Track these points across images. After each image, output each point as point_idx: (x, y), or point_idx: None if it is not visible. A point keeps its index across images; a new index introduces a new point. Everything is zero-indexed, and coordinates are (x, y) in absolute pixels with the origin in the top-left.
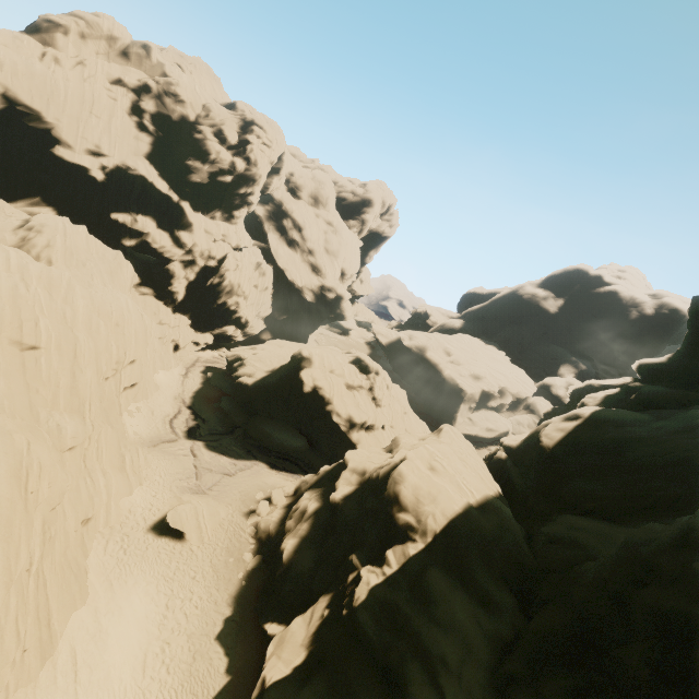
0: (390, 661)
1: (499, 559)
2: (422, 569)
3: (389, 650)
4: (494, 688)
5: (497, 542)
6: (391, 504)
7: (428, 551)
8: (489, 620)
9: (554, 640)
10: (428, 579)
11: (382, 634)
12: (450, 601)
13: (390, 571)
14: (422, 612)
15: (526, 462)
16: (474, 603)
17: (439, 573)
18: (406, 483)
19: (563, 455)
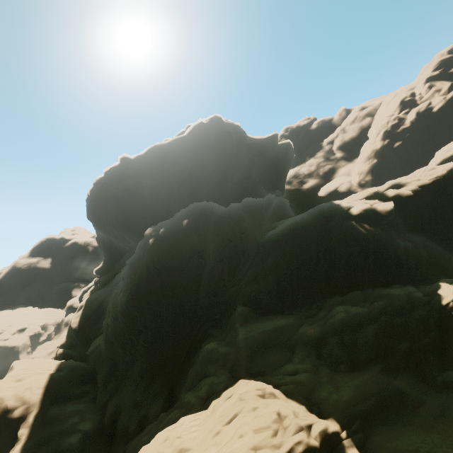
0: (51, 452)
1: (78, 378)
2: (44, 415)
3: (48, 451)
4: (97, 409)
5: (73, 374)
6: (4, 415)
7: (42, 407)
8: (86, 398)
9: (106, 374)
10: (49, 414)
11: (40, 452)
12: (65, 409)
13: (27, 434)
14: (54, 425)
15: (74, 342)
16: (76, 400)
17: (53, 407)
18: (7, 398)
19: (84, 325)
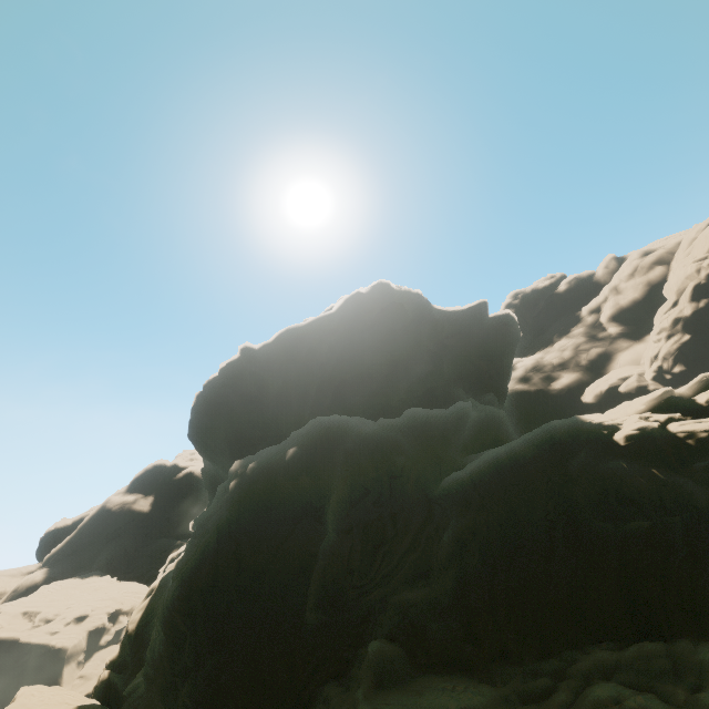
0: None
1: None
2: None
3: None
4: None
5: None
6: None
7: None
8: None
9: None
10: None
11: None
12: None
13: None
14: None
15: (129, 660)
16: None
17: None
18: None
19: (144, 627)
